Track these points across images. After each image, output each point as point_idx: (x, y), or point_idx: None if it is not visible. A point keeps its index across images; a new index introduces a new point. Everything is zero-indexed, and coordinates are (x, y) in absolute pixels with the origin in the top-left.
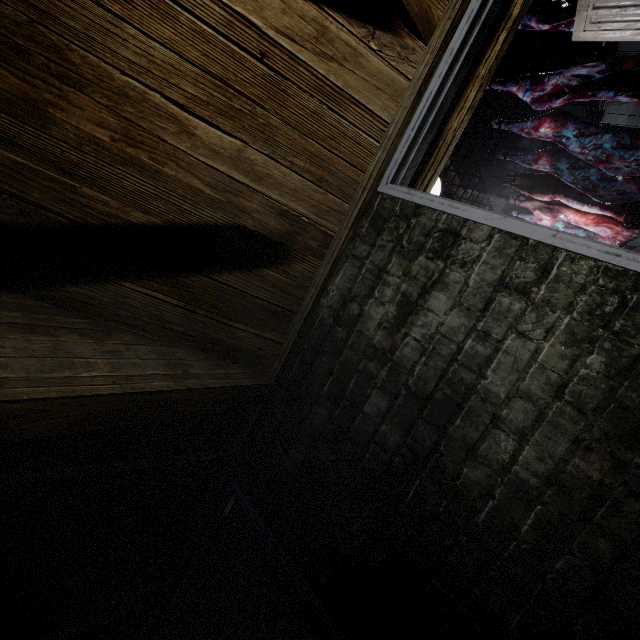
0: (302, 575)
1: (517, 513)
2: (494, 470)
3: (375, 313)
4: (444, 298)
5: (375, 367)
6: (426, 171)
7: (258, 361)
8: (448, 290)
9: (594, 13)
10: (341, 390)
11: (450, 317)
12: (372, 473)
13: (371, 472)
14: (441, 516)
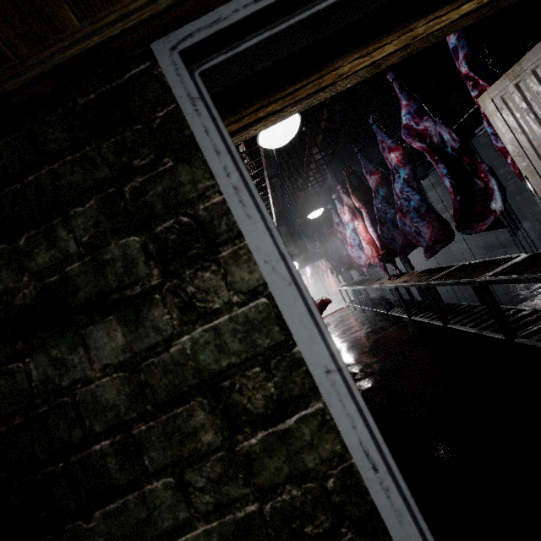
0: None
1: None
2: None
3: None
4: (120, 340)
5: None
6: (273, 98)
7: None
8: (135, 331)
9: (512, 90)
10: None
11: (107, 380)
12: None
13: None
14: None
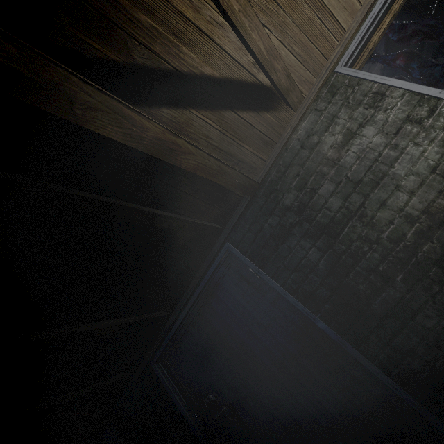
0: (275, 281)
1: (405, 229)
2: (395, 211)
3: (329, 140)
4: (373, 129)
5: (327, 169)
6: (354, 66)
7: (251, 170)
8: (375, 125)
9: None
10: (304, 183)
11: (376, 139)
12: (322, 223)
13: (322, 223)
14: (363, 238)
